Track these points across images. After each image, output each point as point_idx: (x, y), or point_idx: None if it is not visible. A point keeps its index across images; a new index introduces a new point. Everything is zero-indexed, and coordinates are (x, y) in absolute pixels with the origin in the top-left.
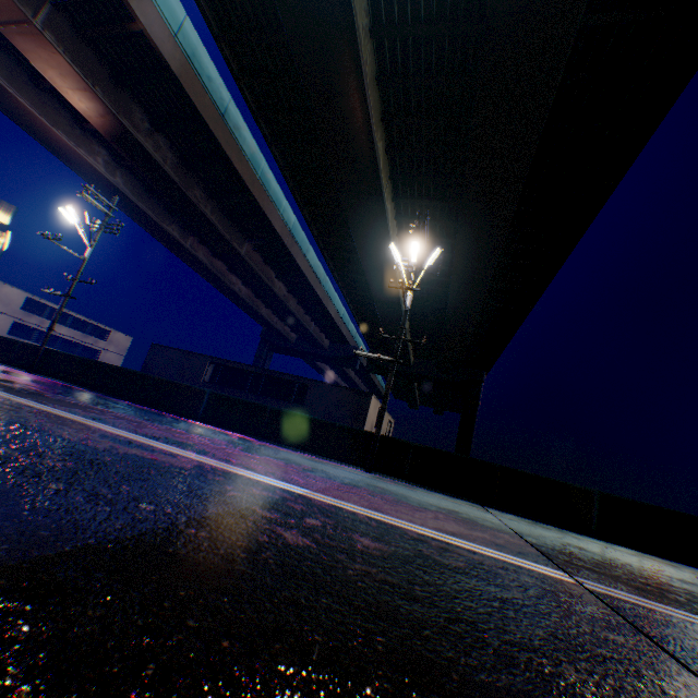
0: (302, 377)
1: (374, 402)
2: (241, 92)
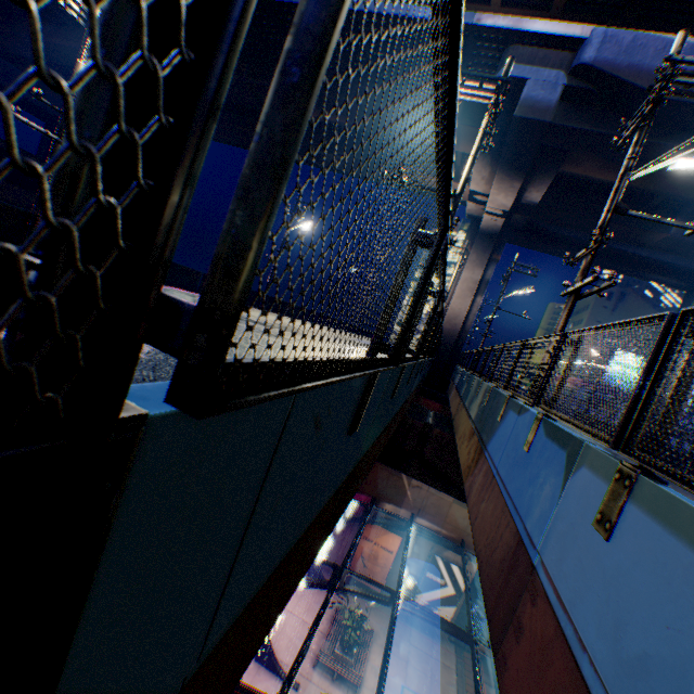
0: None
1: None
2: (287, 3)
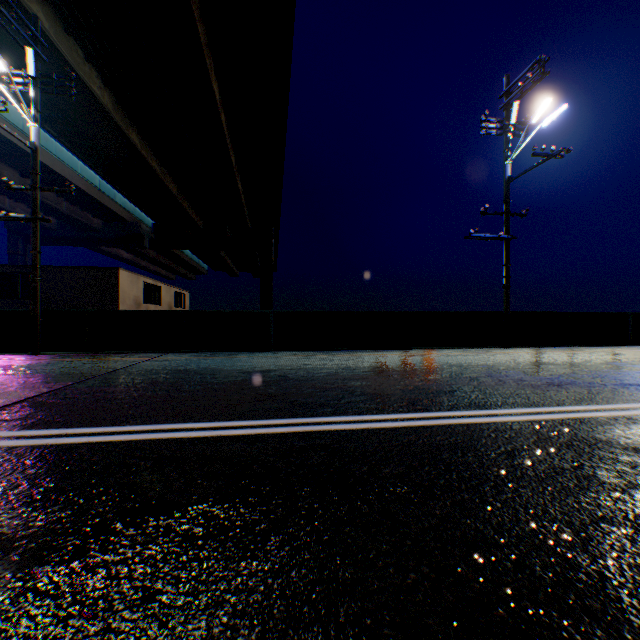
0: (24, 266)
1: (130, 277)
2: None
